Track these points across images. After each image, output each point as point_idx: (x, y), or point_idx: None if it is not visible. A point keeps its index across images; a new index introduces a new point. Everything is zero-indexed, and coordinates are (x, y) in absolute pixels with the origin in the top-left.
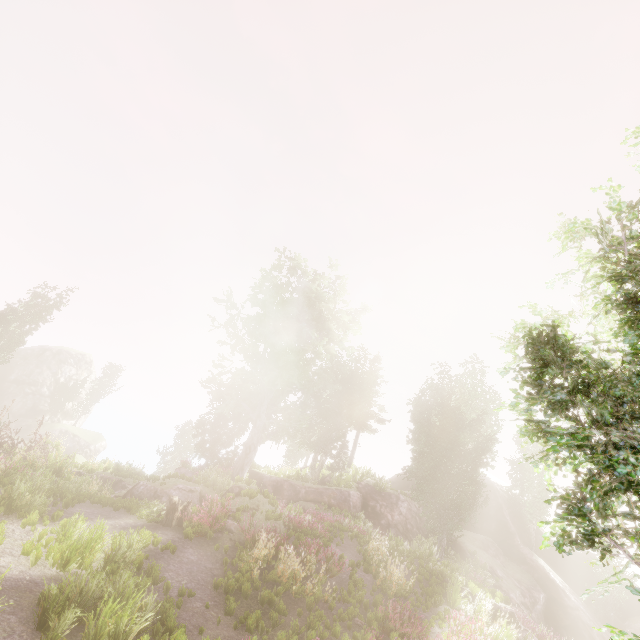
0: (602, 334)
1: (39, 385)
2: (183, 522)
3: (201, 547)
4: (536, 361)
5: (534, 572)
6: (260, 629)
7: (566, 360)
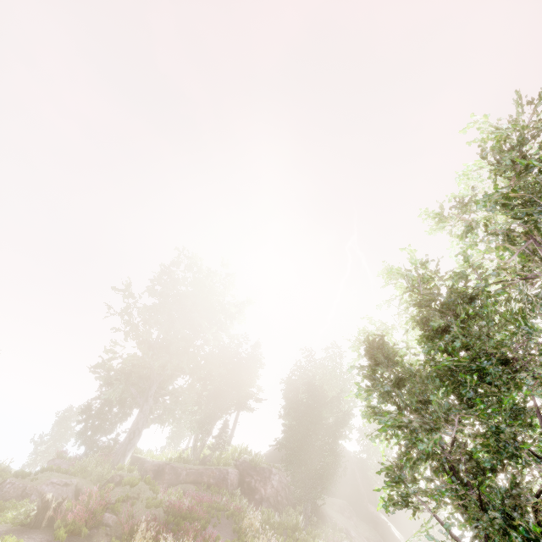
0: (412, 341)
1: None
2: (55, 521)
3: None
4: (372, 358)
5: (379, 528)
6: None
7: (390, 361)
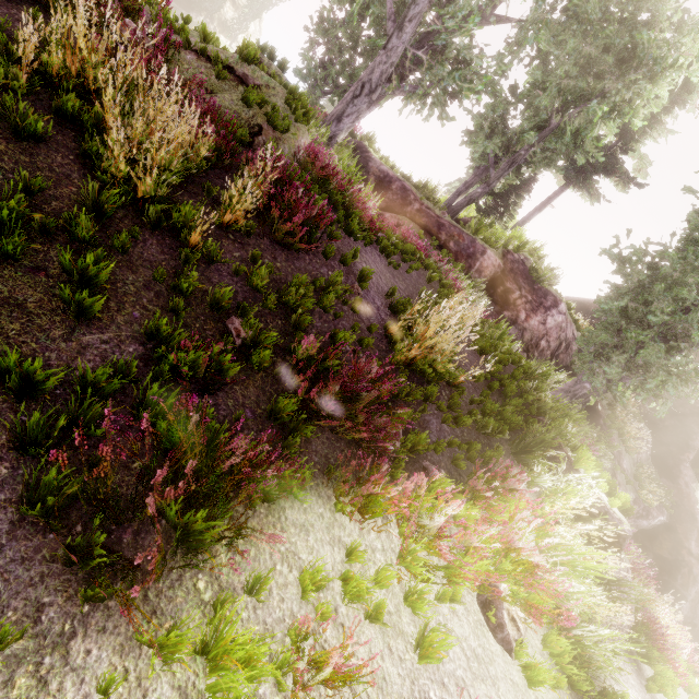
0: None
1: None
2: None
3: None
4: None
5: (675, 495)
6: None
7: None
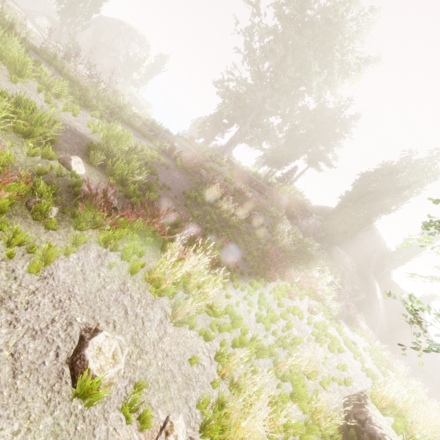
0: None
1: (117, 53)
2: (177, 159)
3: (183, 174)
4: None
5: (368, 286)
6: (199, 219)
7: None
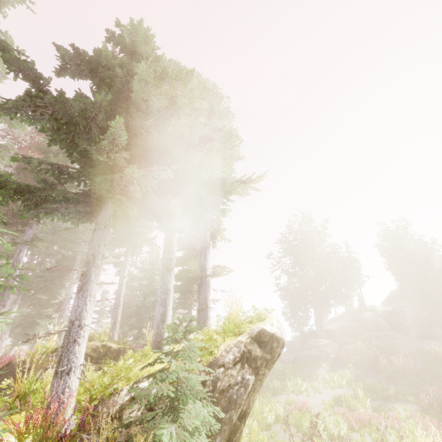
0: None
1: None
2: (341, 363)
3: (359, 369)
4: None
5: None
6: (412, 385)
7: None
